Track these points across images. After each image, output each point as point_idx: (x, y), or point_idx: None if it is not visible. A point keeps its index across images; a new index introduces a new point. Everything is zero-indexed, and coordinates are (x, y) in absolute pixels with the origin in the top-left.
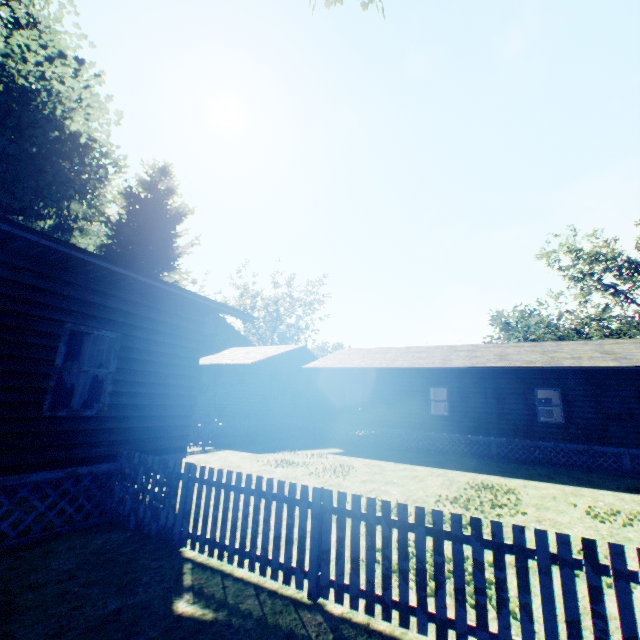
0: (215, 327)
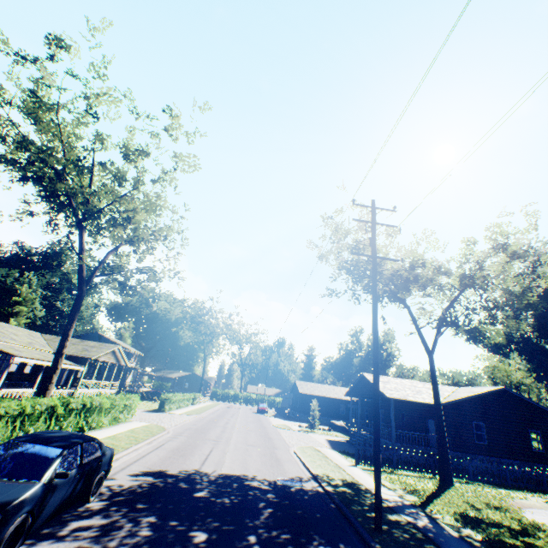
0: (99, 339)
